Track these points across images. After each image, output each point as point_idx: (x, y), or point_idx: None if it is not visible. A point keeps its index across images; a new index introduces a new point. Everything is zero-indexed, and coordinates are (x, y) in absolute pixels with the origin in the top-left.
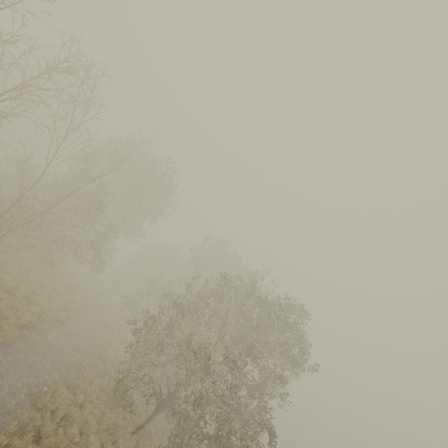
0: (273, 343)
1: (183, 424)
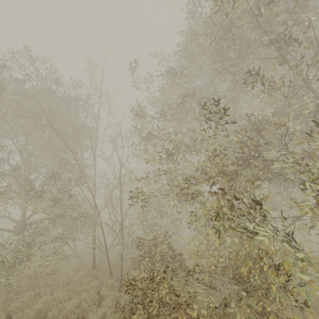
0: None
1: None
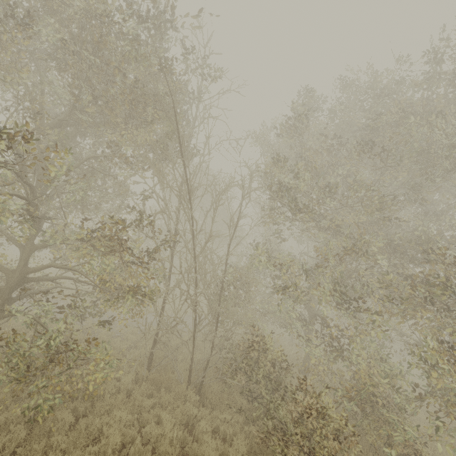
0: None
1: None
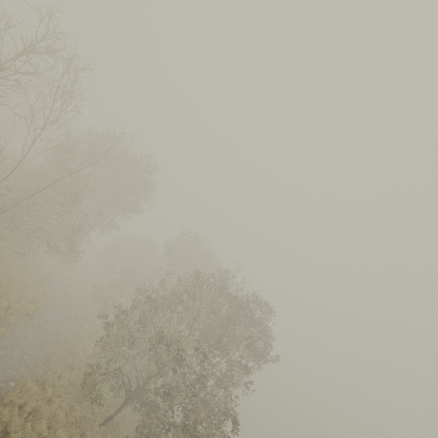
0: (240, 337)
1: (152, 415)
